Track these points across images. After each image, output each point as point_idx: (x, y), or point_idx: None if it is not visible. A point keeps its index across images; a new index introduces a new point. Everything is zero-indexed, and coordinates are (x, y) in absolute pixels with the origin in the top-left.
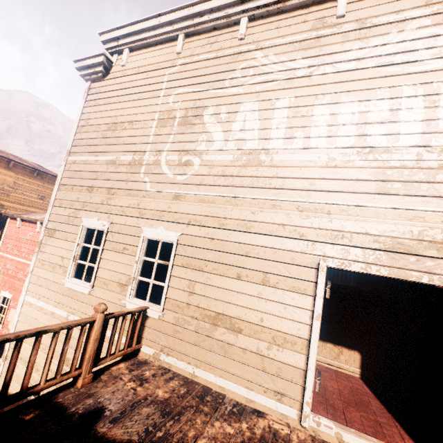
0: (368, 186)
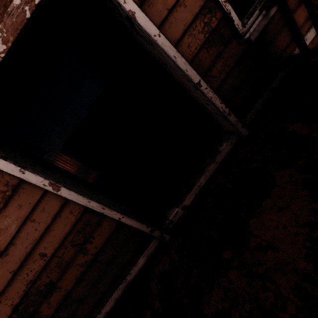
0: None
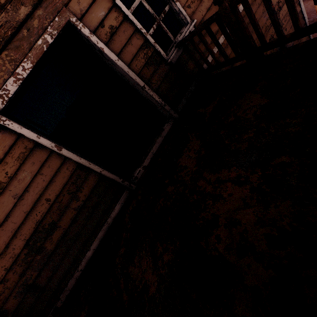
0: None
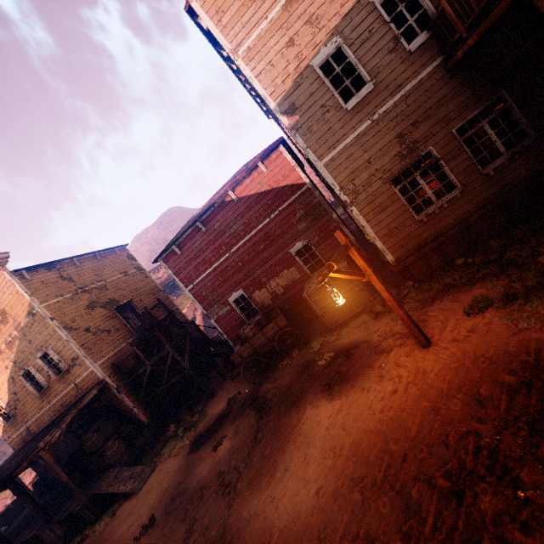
0: None
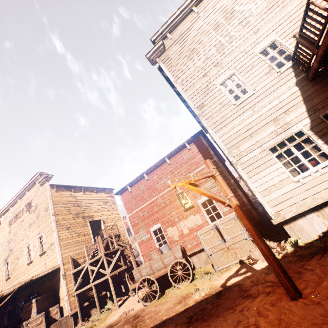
0: None
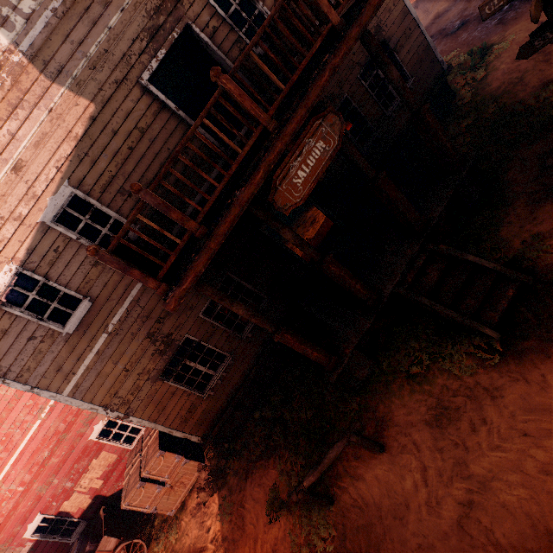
0: (96, 9)
